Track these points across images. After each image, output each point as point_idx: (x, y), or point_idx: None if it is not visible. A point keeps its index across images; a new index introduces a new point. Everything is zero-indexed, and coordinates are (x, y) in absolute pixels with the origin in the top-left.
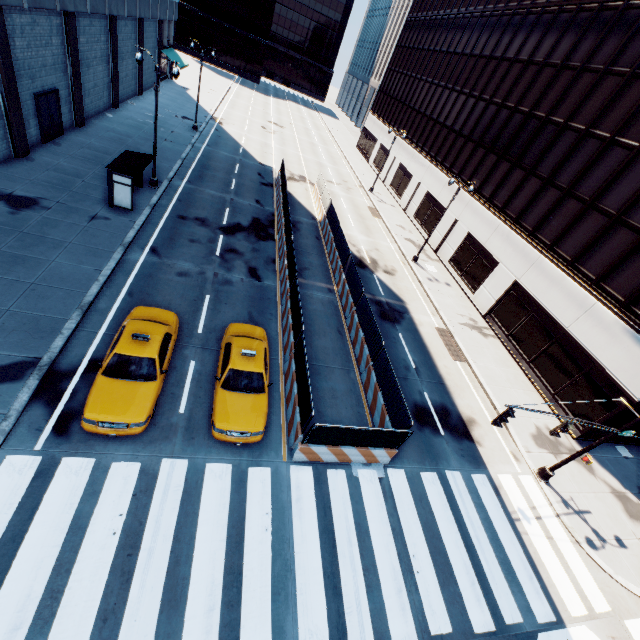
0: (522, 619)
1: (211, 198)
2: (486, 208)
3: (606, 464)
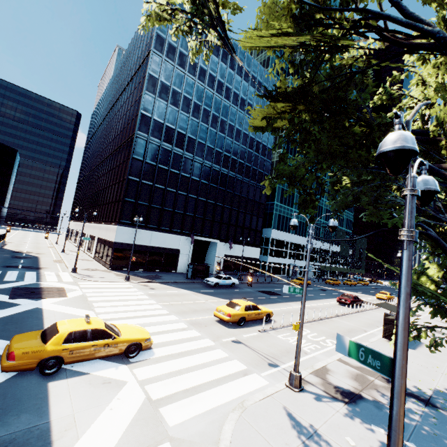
0: (15, 281)
1: None
2: (92, 223)
3: (122, 272)
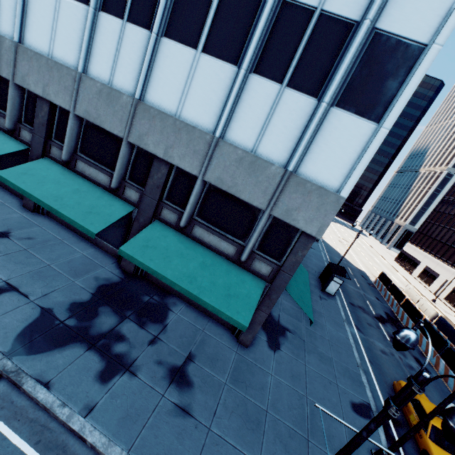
0: None
1: (354, 291)
2: None
3: None
